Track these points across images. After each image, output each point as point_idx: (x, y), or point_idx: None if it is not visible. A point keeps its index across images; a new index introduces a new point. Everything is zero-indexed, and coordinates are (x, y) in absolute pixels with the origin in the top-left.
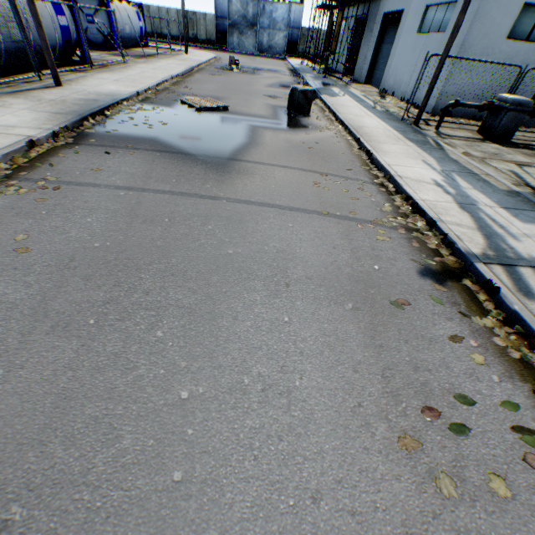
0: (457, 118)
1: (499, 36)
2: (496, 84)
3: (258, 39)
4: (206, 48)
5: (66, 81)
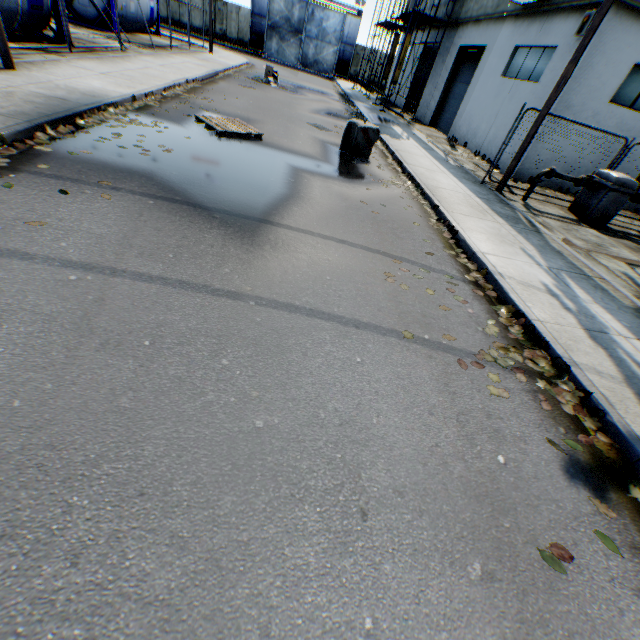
0: (542, 187)
1: (602, 97)
2: (591, 153)
3: (303, 50)
4: (237, 50)
5: (24, 63)
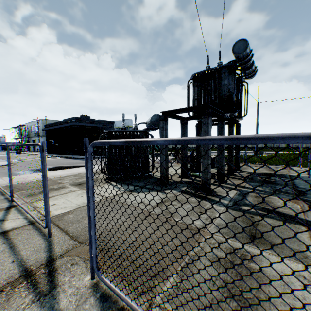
0: None
1: None
2: None
3: None
4: None
5: None
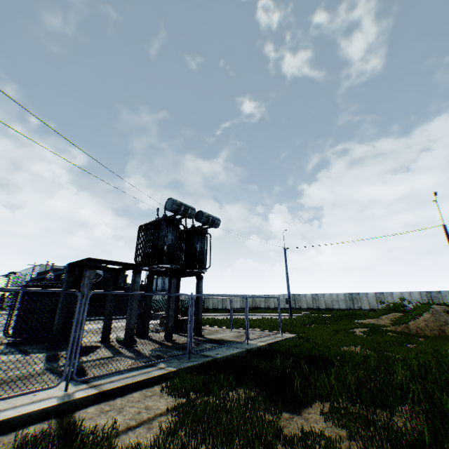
0: None
1: None
2: None
3: None
4: None
5: None
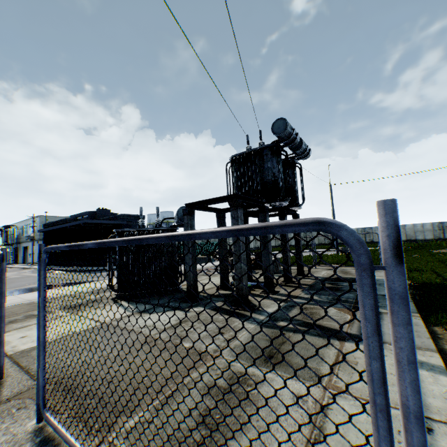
0: None
1: None
2: None
3: None
4: None
5: None
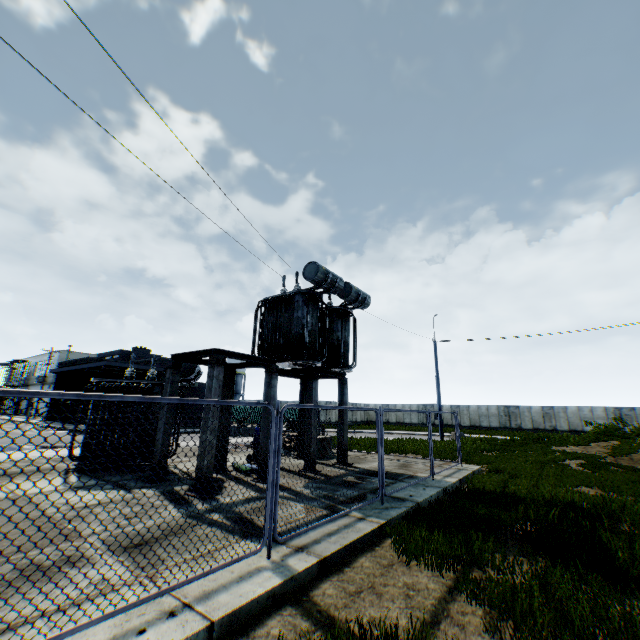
0: None
1: None
2: None
3: None
4: None
5: None
